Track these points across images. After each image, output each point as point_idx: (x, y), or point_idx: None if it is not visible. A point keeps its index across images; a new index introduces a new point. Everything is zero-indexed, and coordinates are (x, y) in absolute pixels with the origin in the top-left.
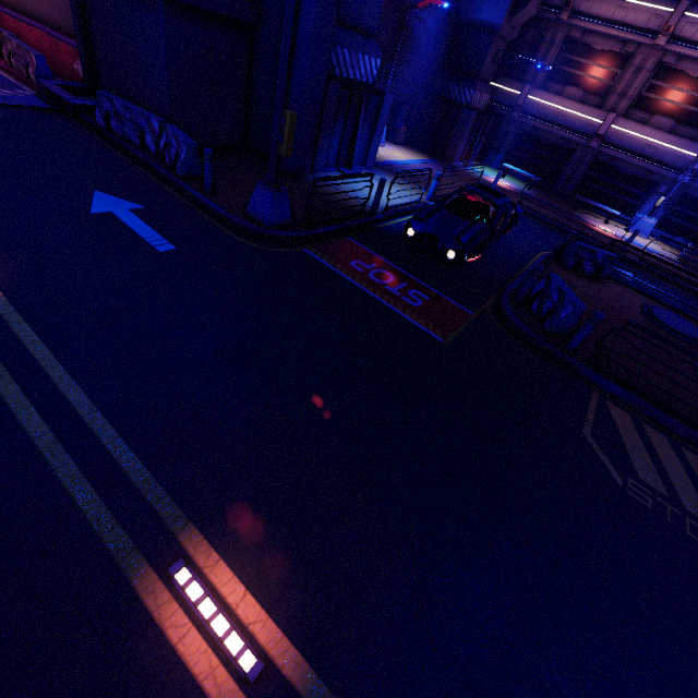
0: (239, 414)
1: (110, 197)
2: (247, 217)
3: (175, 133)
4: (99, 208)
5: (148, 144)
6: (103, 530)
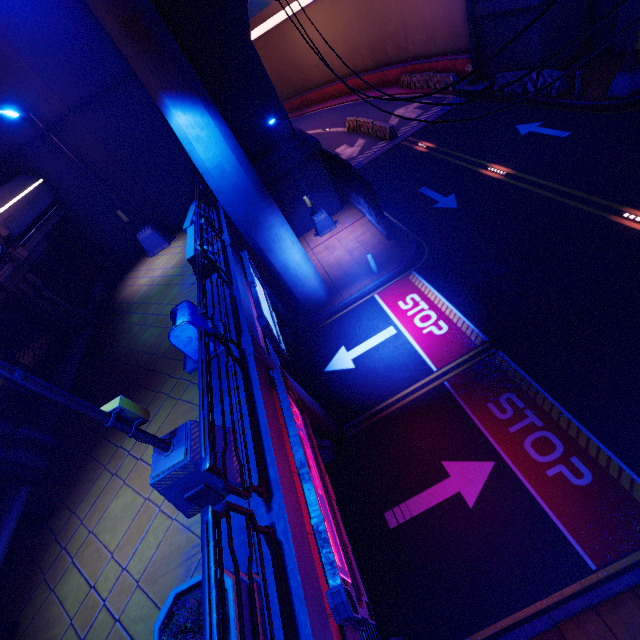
0: (634, 179)
1: (524, 126)
2: (608, 99)
3: (550, 74)
4: (524, 132)
5: (528, 89)
6: (592, 211)
